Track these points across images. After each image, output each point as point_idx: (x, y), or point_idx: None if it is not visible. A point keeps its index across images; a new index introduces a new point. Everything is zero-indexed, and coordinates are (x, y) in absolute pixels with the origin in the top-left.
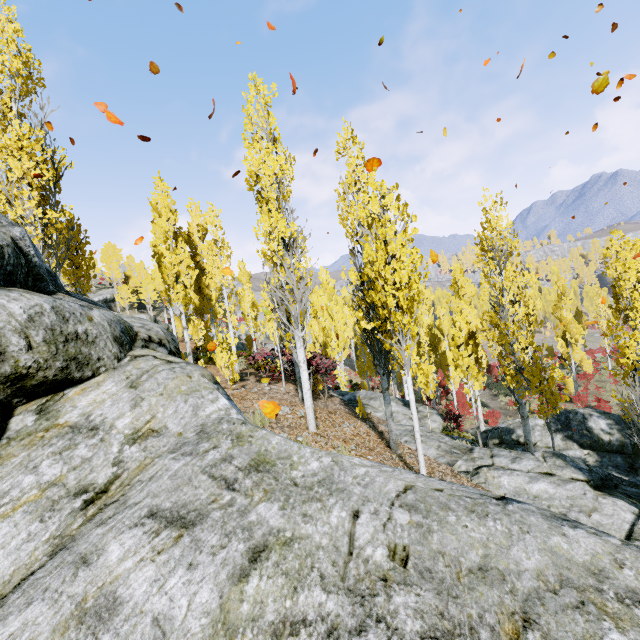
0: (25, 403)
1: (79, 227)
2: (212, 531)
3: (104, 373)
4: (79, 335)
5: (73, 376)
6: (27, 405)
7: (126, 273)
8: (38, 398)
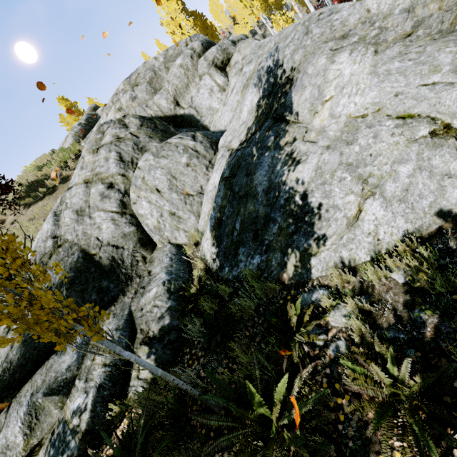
0: (226, 68)
1: (199, 15)
2: (254, 60)
3: (234, 54)
4: (225, 48)
5: (229, 58)
6: (227, 68)
7: (231, 16)
8: (227, 66)
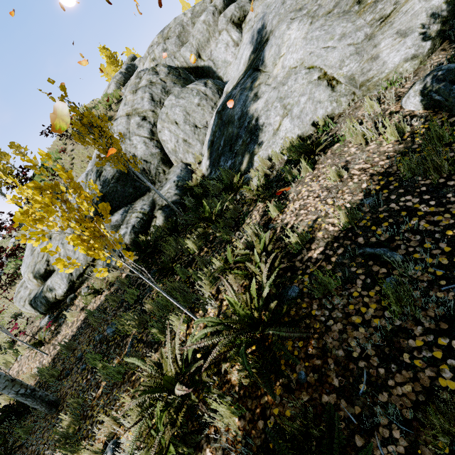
0: (242, 24)
1: None
2: None
3: (249, 11)
4: (242, 6)
5: (245, 15)
6: (243, 24)
7: None
8: (243, 22)
